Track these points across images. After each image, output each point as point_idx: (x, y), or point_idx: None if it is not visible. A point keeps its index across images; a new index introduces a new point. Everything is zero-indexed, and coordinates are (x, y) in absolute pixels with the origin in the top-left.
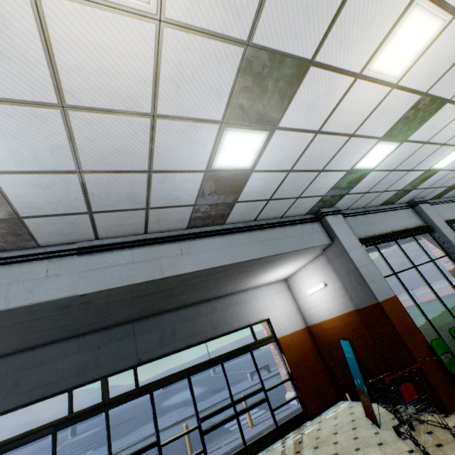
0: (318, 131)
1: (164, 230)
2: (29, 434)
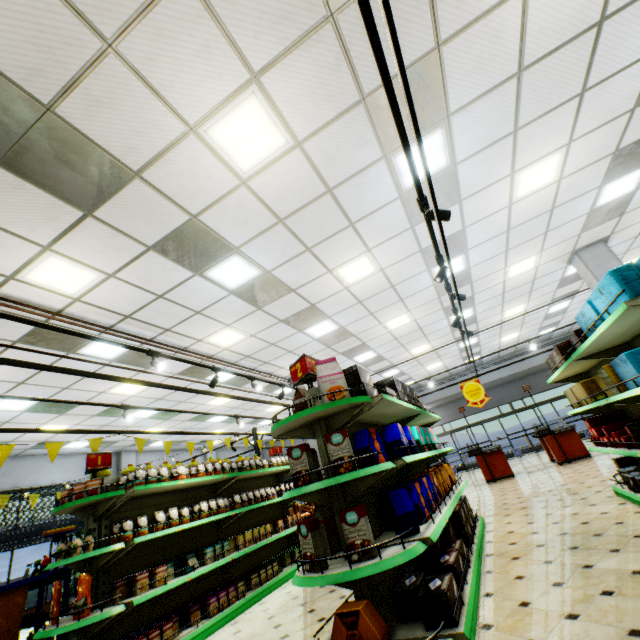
0: None
1: (521, 350)
2: (490, 419)
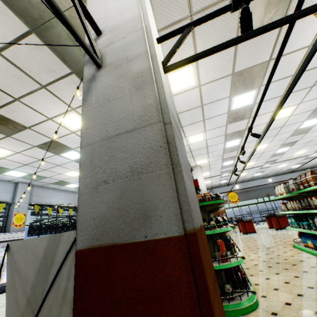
0: (313, 161)
1: (277, 173)
2: (252, 203)
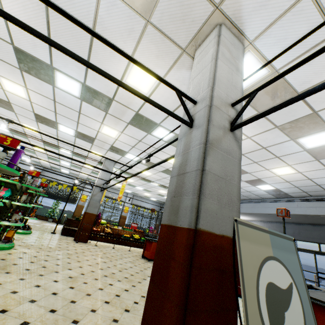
0: None
1: None
2: (305, 250)
